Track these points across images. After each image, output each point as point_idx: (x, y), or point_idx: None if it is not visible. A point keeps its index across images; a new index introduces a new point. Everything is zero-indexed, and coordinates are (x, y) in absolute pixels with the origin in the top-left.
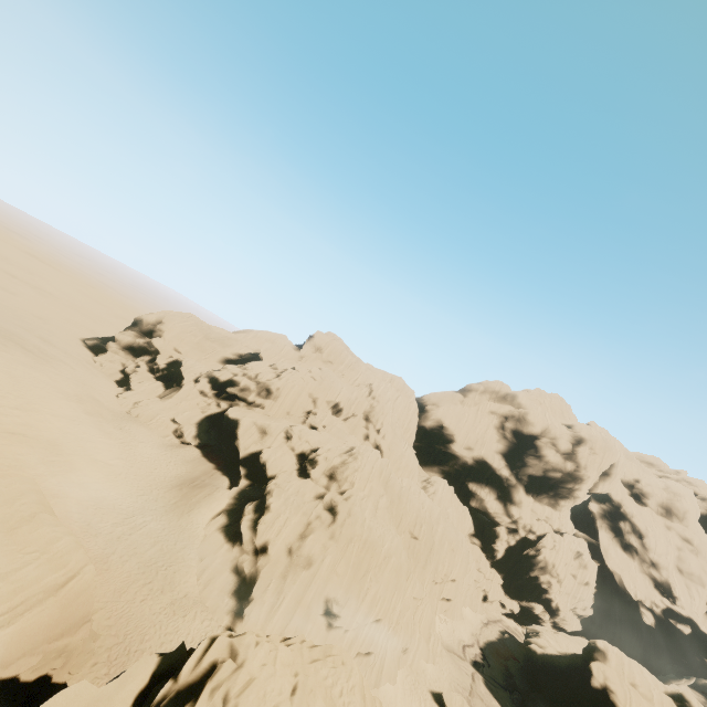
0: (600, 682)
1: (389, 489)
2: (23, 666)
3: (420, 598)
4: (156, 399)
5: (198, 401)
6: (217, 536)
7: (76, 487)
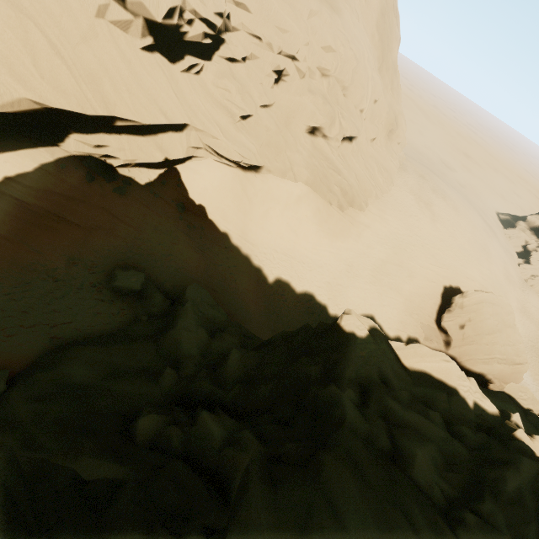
0: None
1: None
2: (495, 382)
3: None
4: None
5: None
6: None
7: None
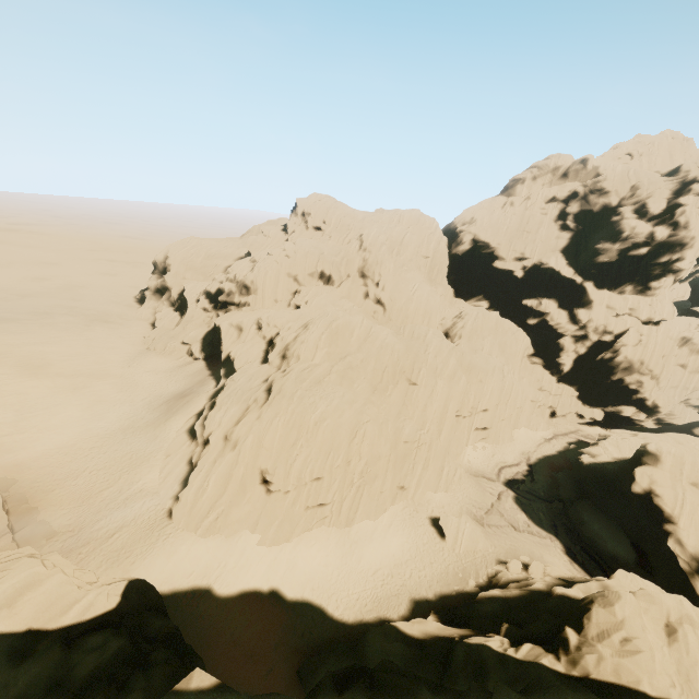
0: (643, 487)
1: (366, 346)
2: None
3: (412, 441)
4: (170, 329)
5: (203, 319)
6: (182, 436)
7: (59, 429)
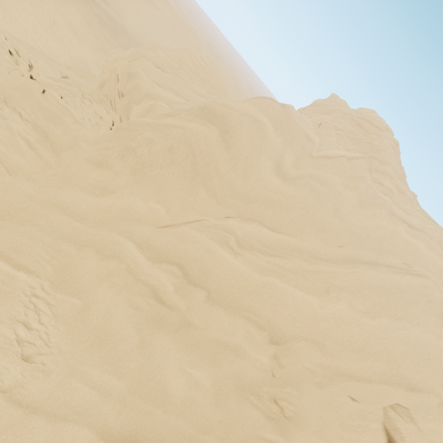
0: None
1: None
2: None
3: None
4: None
5: None
6: None
7: None
